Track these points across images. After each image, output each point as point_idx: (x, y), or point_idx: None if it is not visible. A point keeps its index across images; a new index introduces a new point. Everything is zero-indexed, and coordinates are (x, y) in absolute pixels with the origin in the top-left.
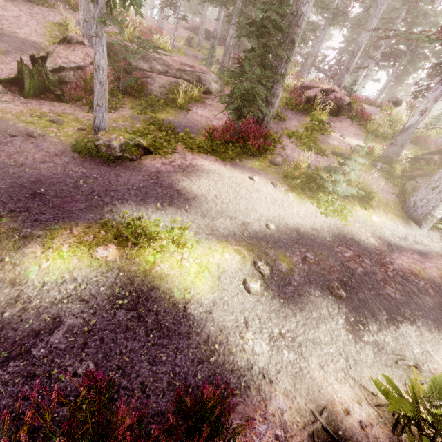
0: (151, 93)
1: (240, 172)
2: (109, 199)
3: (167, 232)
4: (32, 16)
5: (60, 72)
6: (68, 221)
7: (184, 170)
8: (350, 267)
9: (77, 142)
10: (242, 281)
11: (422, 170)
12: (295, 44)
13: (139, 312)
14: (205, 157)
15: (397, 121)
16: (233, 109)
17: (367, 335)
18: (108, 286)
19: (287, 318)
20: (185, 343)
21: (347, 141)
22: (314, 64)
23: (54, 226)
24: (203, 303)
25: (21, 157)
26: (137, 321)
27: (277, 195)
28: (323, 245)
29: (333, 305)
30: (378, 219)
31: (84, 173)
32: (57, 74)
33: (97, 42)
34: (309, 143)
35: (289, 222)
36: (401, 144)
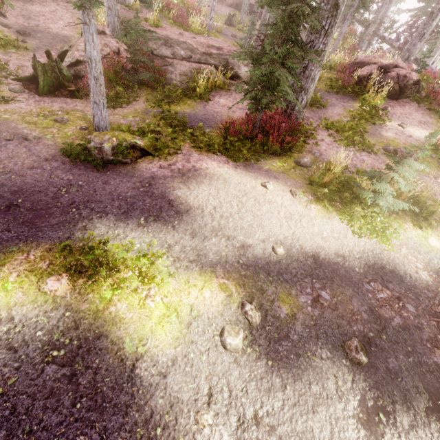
0: (170, 83)
1: (252, 177)
2: (87, 213)
3: (136, 260)
4: (67, 9)
5: (77, 66)
6: (30, 241)
7: (184, 175)
8: (382, 316)
9: (67, 145)
10: (219, 330)
11: None
12: (339, 9)
13: (74, 369)
14: (214, 158)
15: None
16: (252, 99)
17: (390, 434)
18: (47, 330)
19: (271, 391)
20: (118, 421)
21: (407, 132)
22: (377, 33)
23: (12, 248)
24: (159, 361)
25: (10, 162)
26: (67, 382)
27: (296, 207)
28: (348, 279)
29: (345, 375)
30: (439, 243)
31: (70, 180)
32: (73, 69)
33: (85, 30)
34: (352, 137)
35: (305, 244)
36: None
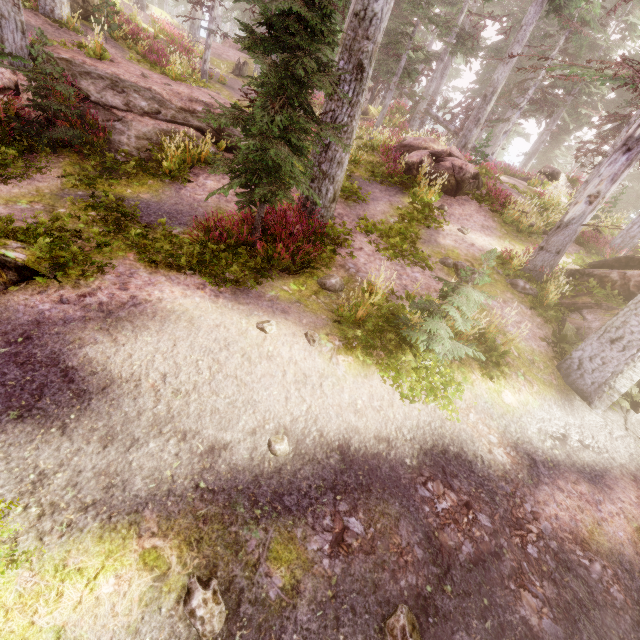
0: (119, 148)
1: (244, 312)
2: None
3: None
4: None
5: None
6: None
7: (110, 314)
8: (445, 546)
9: None
10: None
11: (592, 296)
12: (365, 72)
13: None
14: (179, 280)
15: (551, 205)
16: (245, 186)
17: None
18: None
19: None
20: None
21: (469, 240)
22: (430, 112)
23: None
24: None
25: None
26: None
27: (313, 362)
28: (394, 483)
29: None
30: (515, 399)
31: None
32: None
33: None
34: (401, 245)
35: (327, 428)
36: (557, 250)
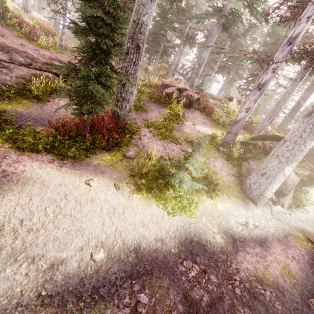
0: (4, 83)
1: (78, 175)
2: None
3: None
4: None
5: None
6: None
7: None
8: (194, 299)
9: None
10: None
11: (251, 153)
12: (141, 49)
13: None
14: (38, 158)
15: (231, 112)
16: (78, 104)
17: None
18: None
19: None
20: None
21: (197, 129)
22: (176, 70)
23: None
24: None
25: None
26: None
27: (119, 200)
28: (165, 266)
29: None
30: (223, 207)
31: None
32: None
33: None
34: (165, 132)
35: (127, 238)
36: (235, 133)
